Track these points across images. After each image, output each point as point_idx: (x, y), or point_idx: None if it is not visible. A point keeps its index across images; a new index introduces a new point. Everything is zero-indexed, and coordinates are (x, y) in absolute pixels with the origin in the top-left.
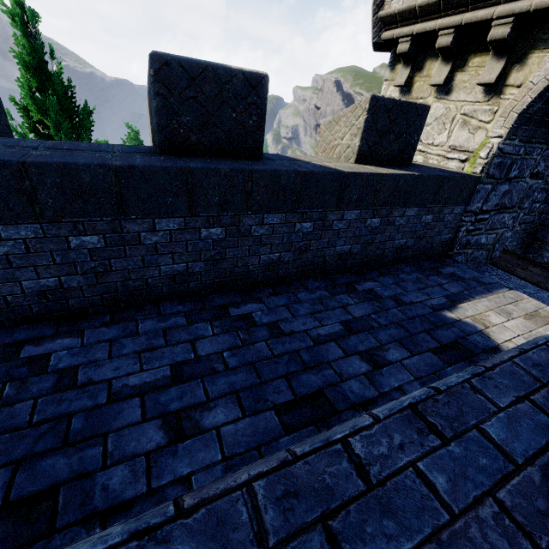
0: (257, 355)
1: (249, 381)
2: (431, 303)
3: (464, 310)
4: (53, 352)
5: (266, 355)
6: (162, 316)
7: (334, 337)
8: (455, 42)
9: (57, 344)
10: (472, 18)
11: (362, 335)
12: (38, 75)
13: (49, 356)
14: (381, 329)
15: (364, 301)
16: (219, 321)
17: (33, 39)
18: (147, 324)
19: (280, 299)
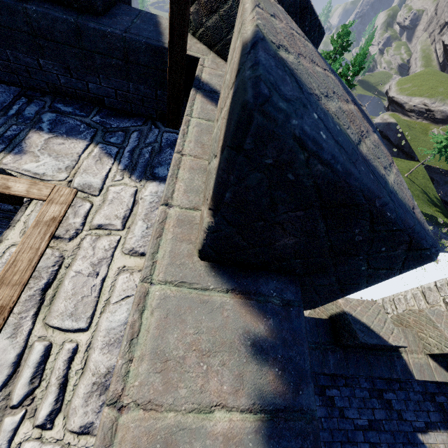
0: (333, 424)
1: (329, 438)
2: (415, 423)
3: (429, 437)
4: None
5: (336, 426)
6: None
7: (363, 427)
8: None
9: None
10: None
11: (374, 432)
12: None
13: None
14: (383, 432)
15: (383, 407)
16: (321, 395)
17: None
18: None
19: (347, 390)
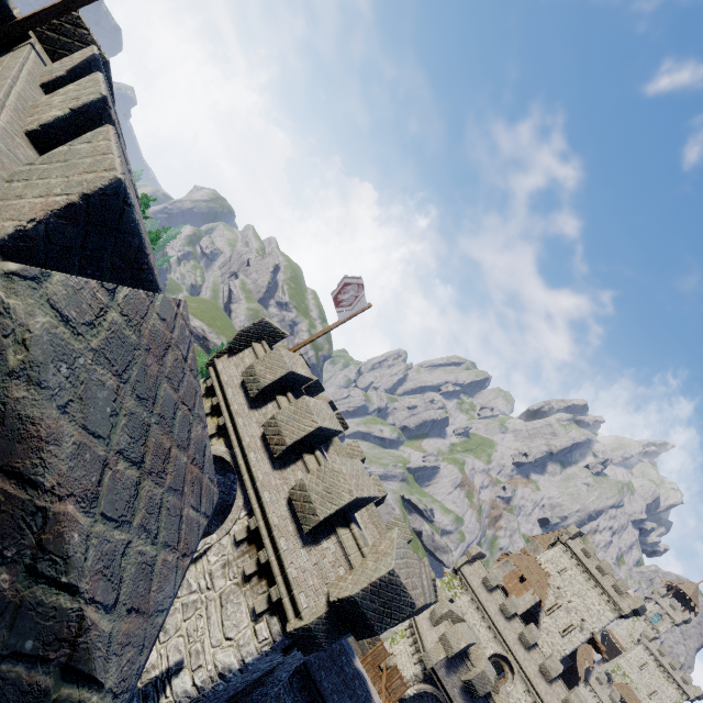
0: None
1: None
2: None
3: None
4: None
5: None
6: None
7: None
8: (217, 406)
9: None
10: (222, 406)
11: None
12: None
13: None
14: None
15: None
16: None
17: None
18: None
19: None
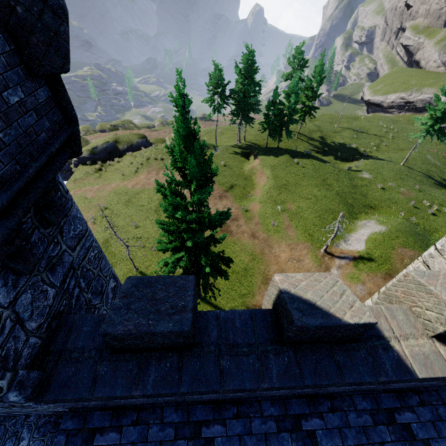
0: None
1: None
2: None
3: None
4: (214, 436)
5: None
6: (263, 416)
7: None
8: None
9: (215, 427)
10: None
11: None
12: (185, 139)
13: (213, 437)
14: None
15: (399, 438)
16: (295, 431)
17: (185, 116)
18: (256, 423)
19: (335, 418)
